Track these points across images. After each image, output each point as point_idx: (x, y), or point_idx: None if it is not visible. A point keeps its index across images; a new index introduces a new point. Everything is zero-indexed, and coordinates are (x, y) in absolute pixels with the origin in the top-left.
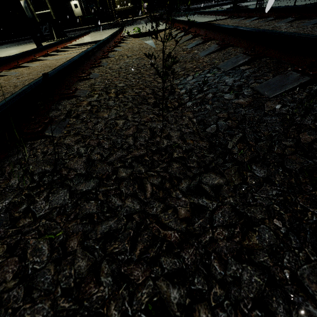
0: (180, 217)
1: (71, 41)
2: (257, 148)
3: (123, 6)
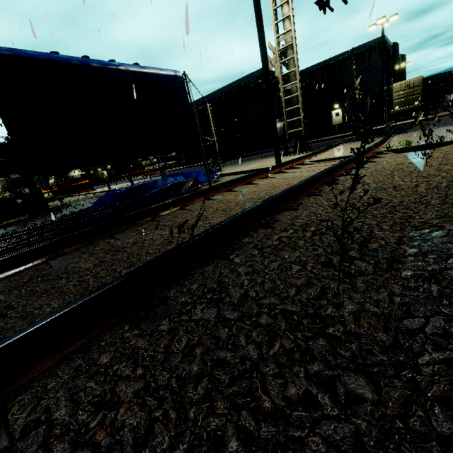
0: (284, 393)
1: (311, 157)
2: None
3: (404, 107)
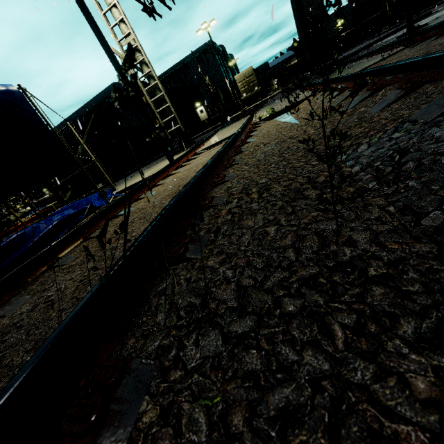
0: (417, 397)
1: (200, 147)
2: None
3: (249, 93)
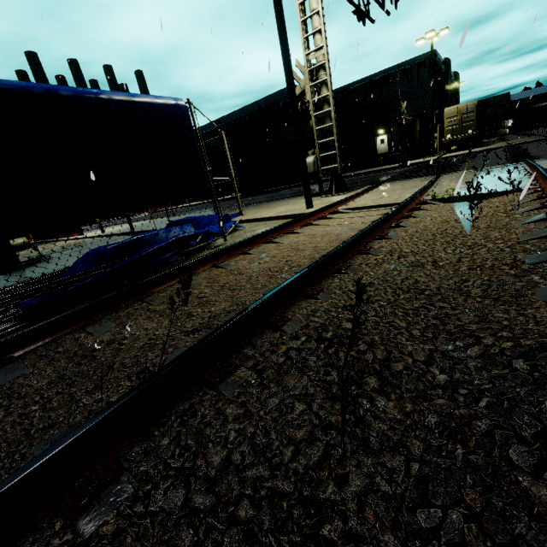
0: None
1: (347, 202)
2: None
3: (456, 135)
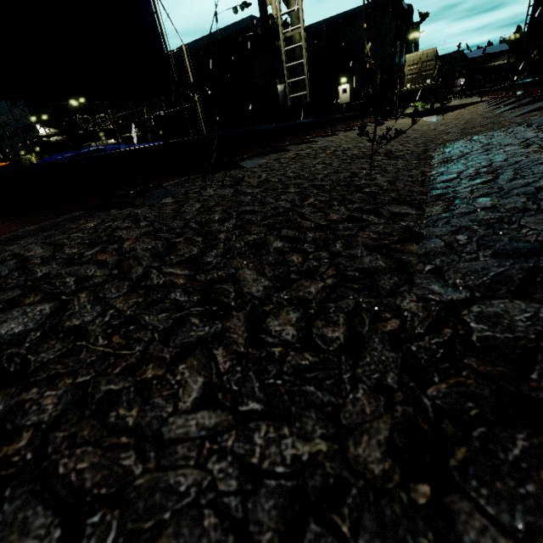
0: (327, 218)
1: None
2: (508, 188)
3: (415, 85)
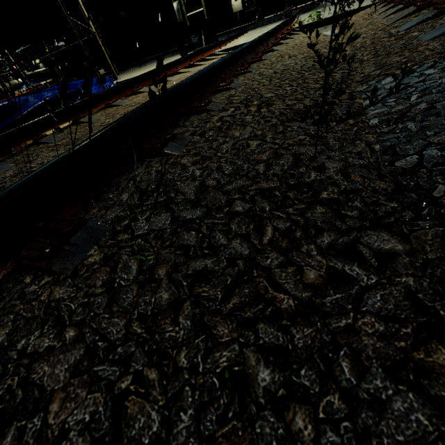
0: (304, 281)
1: (221, 46)
2: None
3: None
